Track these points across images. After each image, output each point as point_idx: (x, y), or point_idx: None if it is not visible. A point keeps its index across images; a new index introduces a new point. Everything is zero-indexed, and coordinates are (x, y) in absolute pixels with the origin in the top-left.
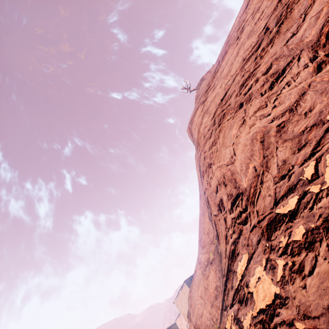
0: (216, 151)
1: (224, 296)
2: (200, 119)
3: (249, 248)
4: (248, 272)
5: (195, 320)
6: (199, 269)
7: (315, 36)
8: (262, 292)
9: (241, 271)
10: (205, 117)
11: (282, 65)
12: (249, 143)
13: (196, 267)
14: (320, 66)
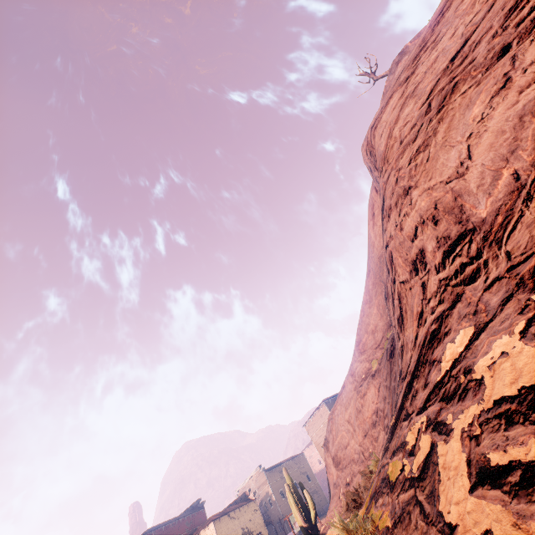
0: (426, 161)
1: (404, 403)
2: (396, 113)
3: (477, 317)
4: (471, 352)
5: (335, 450)
6: (350, 383)
7: None
8: (509, 373)
9: (452, 357)
10: (407, 106)
11: None
12: (510, 125)
13: (345, 380)
14: None
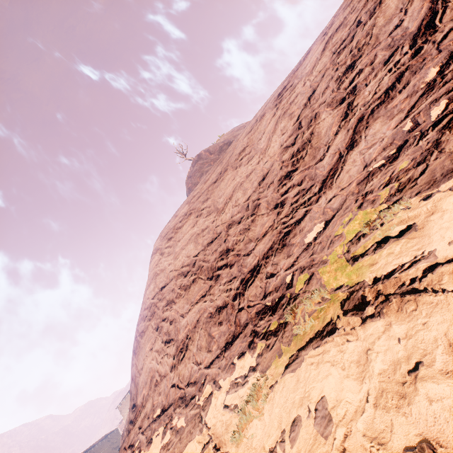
0: (140, 346)
1: None
2: (152, 276)
3: None
4: None
5: None
6: None
7: (180, 341)
8: None
9: None
10: (153, 283)
11: (172, 334)
12: (148, 371)
13: None
14: (172, 368)
